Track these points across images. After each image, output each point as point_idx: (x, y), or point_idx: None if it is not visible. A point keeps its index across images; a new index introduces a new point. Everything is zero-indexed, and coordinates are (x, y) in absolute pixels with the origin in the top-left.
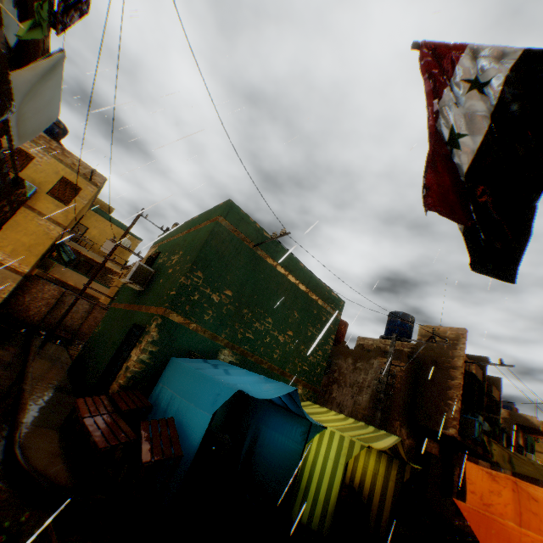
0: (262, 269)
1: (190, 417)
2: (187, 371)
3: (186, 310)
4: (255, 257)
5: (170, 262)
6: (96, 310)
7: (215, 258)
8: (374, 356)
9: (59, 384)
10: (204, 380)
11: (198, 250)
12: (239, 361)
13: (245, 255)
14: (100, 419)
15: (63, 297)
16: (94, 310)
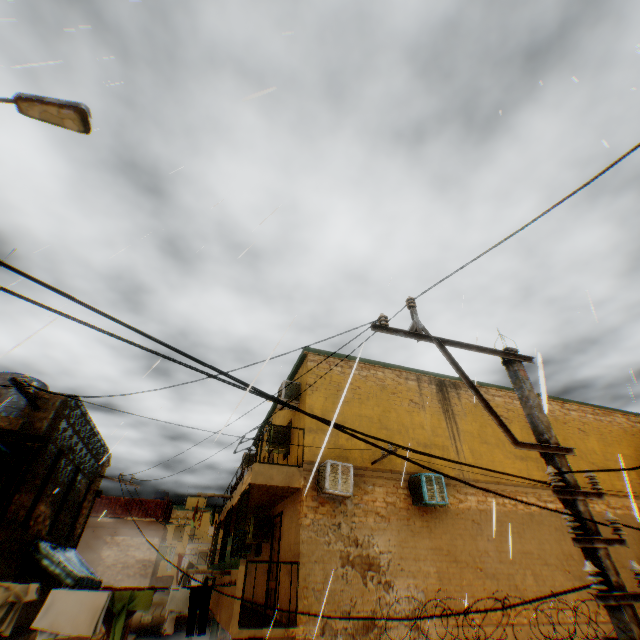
0: None
1: None
2: None
3: None
4: None
5: None
6: None
7: None
8: None
9: None
10: None
11: None
12: None
13: None
14: None
15: None
16: None
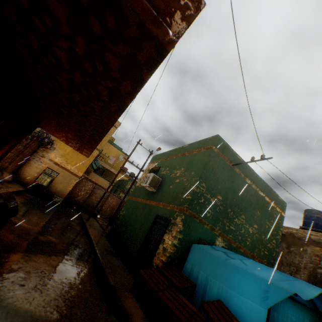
0: (237, 180)
1: (238, 303)
2: (216, 259)
3: (197, 209)
4: (233, 172)
5: (174, 174)
6: (109, 197)
7: (211, 173)
8: (305, 244)
9: (108, 249)
10: (240, 272)
11: (201, 168)
12: (227, 246)
13: (227, 171)
14: (168, 293)
15: (93, 189)
16: (108, 197)
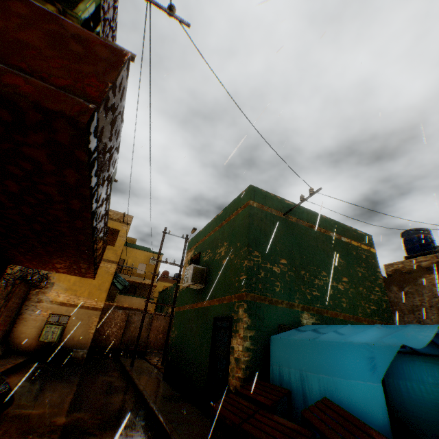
0: (298, 231)
1: (347, 392)
2: (303, 343)
3: (260, 288)
4: (288, 223)
5: (218, 255)
6: (154, 320)
7: (261, 236)
8: (418, 276)
9: (169, 394)
10: (335, 347)
11: (246, 234)
12: (319, 321)
13: (281, 225)
14: (255, 420)
15: (128, 318)
16: (153, 321)
